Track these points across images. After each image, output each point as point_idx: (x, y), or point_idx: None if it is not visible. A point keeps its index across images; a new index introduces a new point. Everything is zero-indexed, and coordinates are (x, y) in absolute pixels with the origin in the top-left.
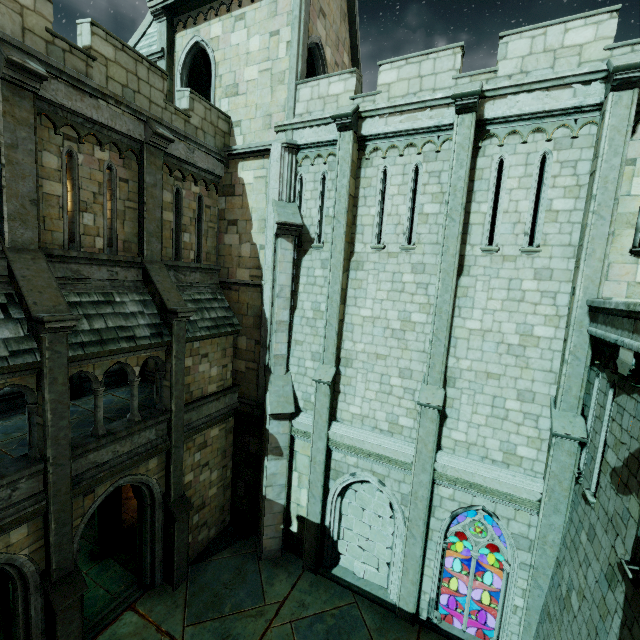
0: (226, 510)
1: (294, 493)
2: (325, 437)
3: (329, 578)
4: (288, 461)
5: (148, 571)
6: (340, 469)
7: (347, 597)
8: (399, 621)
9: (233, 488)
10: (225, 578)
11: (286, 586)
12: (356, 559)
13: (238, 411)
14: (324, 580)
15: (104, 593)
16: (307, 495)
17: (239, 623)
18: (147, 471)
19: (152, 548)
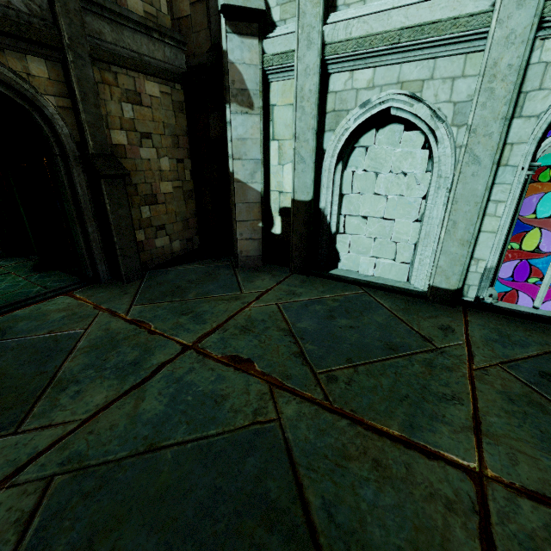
0: (192, 228)
1: (274, 177)
2: (318, 35)
3: (326, 277)
4: (262, 119)
5: (86, 260)
6: (342, 106)
7: (353, 289)
8: (432, 304)
9: (198, 203)
10: (191, 278)
11: (269, 282)
12: (362, 255)
13: (186, 71)
14: (319, 279)
15: (40, 289)
16: (292, 161)
17: (206, 304)
18: (28, 76)
19: (82, 227)
